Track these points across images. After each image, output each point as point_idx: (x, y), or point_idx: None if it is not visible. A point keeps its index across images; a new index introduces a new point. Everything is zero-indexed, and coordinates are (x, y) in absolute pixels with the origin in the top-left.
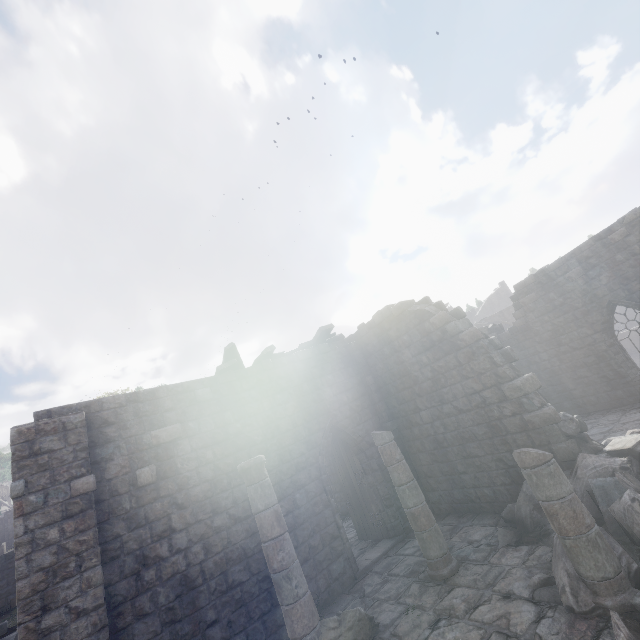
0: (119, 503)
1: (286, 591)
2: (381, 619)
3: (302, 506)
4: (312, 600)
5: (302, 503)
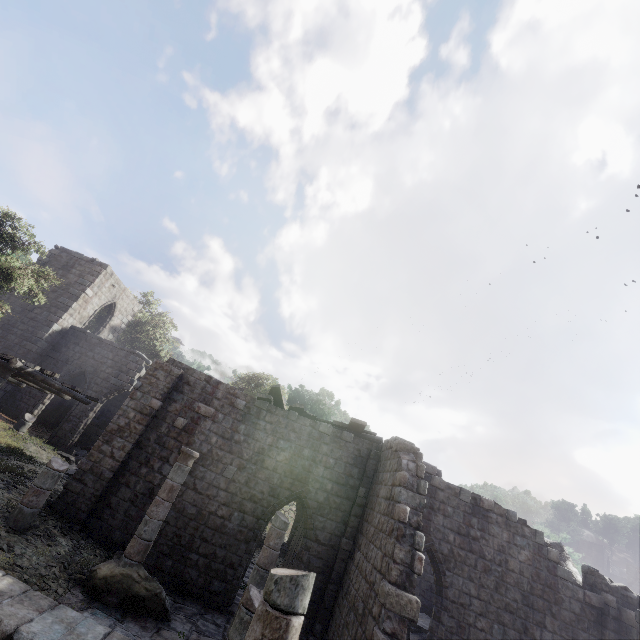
0: (162, 425)
1: (141, 527)
2: (175, 622)
3: (232, 523)
4: (146, 548)
5: (234, 521)
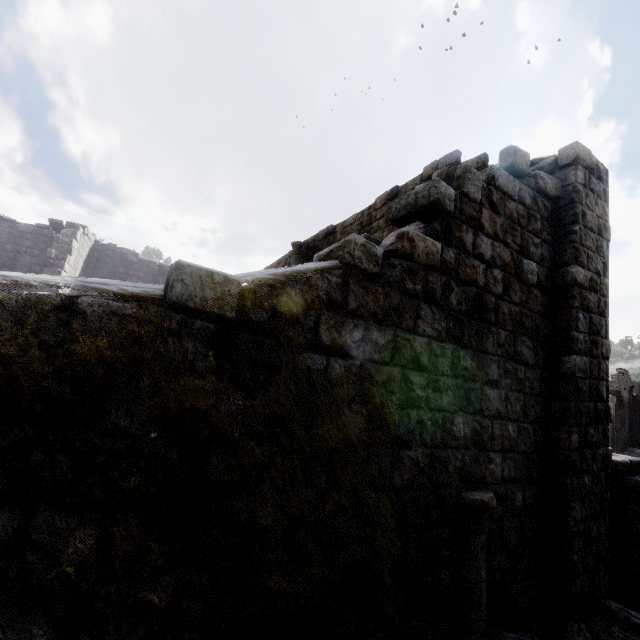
0: None
1: None
2: None
3: None
4: None
5: None
